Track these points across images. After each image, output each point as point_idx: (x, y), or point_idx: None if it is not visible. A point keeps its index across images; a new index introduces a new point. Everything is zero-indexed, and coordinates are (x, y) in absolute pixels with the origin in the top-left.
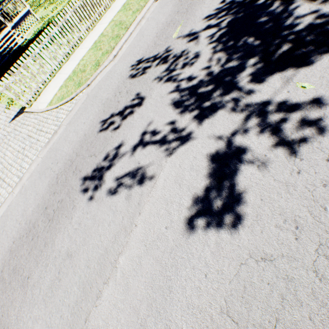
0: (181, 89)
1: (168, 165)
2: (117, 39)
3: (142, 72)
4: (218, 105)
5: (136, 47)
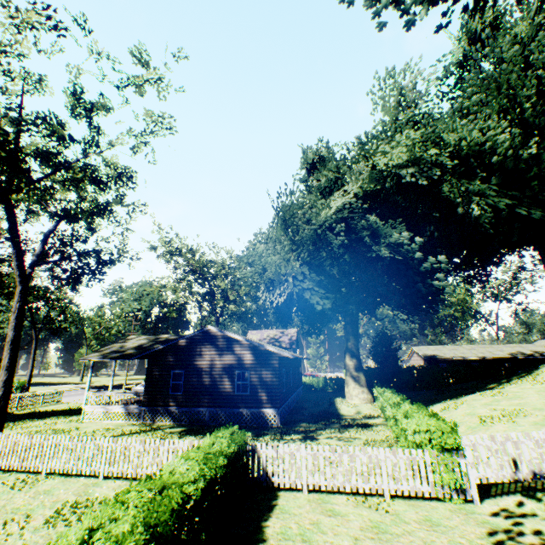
0: None
1: None
2: None
3: None
4: None
5: None
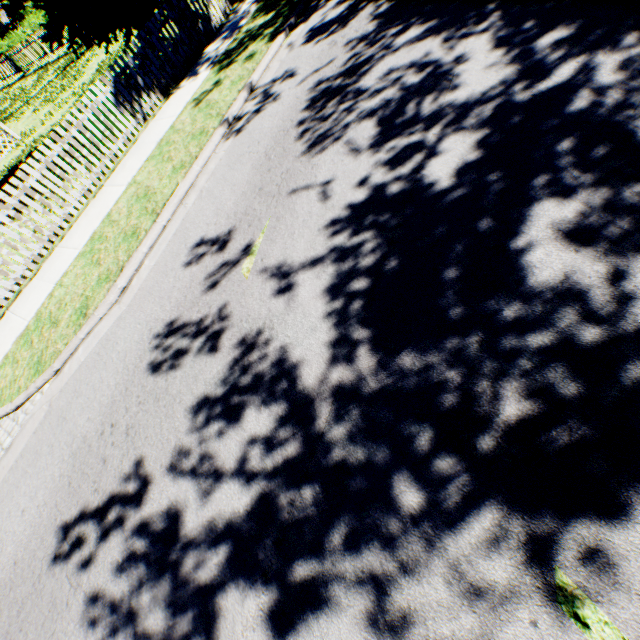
0: (246, 473)
1: None
2: (134, 243)
3: (167, 368)
4: (334, 591)
5: (169, 273)
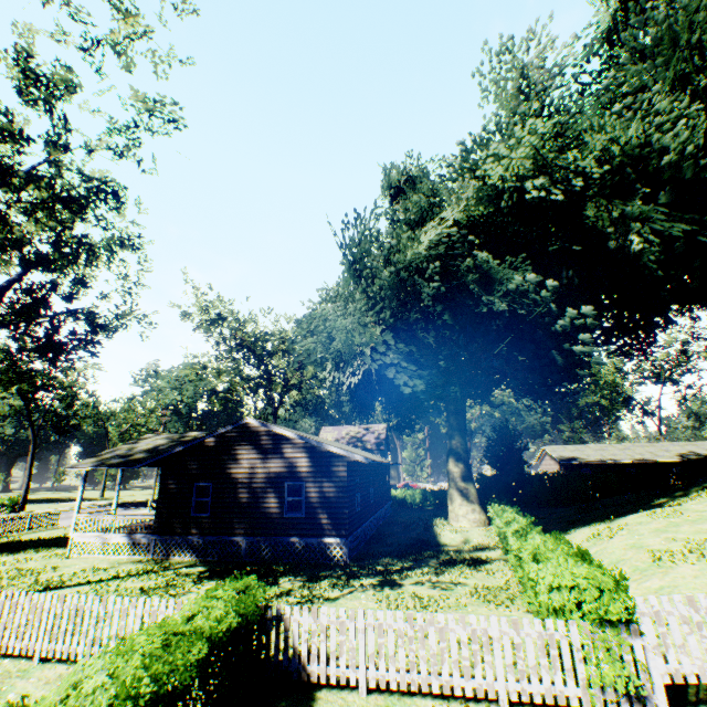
0: None
1: None
2: None
3: None
4: None
5: None
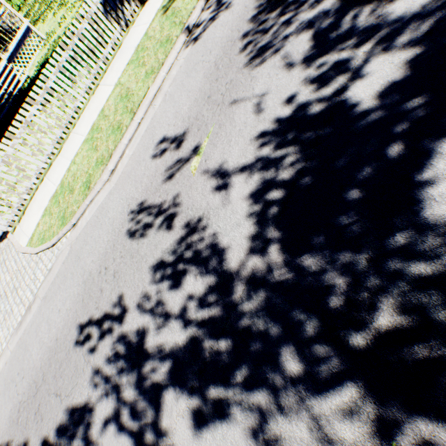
0: (184, 320)
1: None
2: (118, 135)
3: (138, 236)
4: (233, 410)
5: (141, 162)
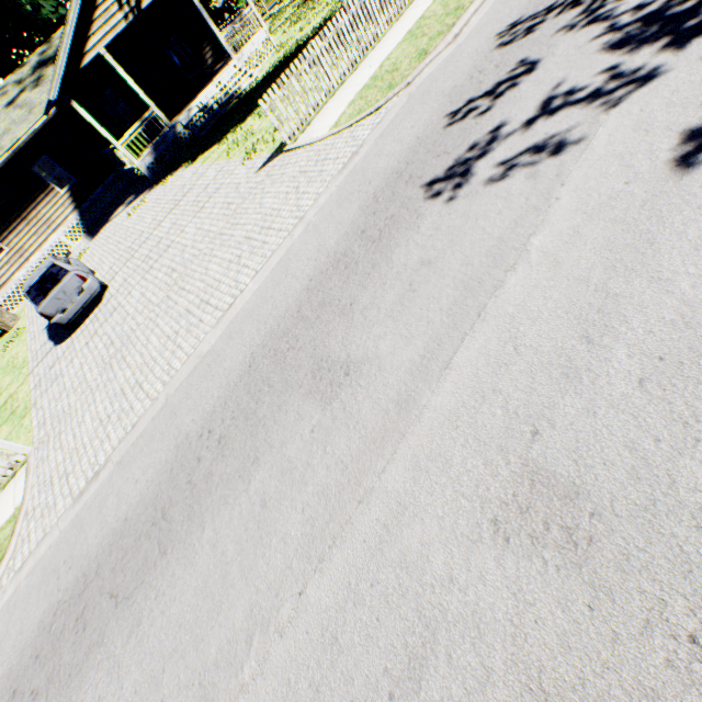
0: (623, 25)
1: (614, 117)
2: (459, 13)
3: (523, 35)
4: None
5: (502, 11)
